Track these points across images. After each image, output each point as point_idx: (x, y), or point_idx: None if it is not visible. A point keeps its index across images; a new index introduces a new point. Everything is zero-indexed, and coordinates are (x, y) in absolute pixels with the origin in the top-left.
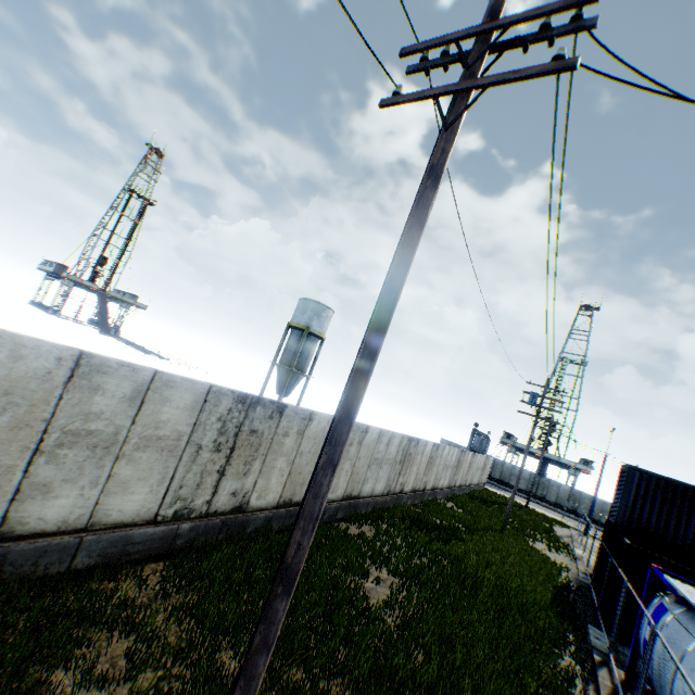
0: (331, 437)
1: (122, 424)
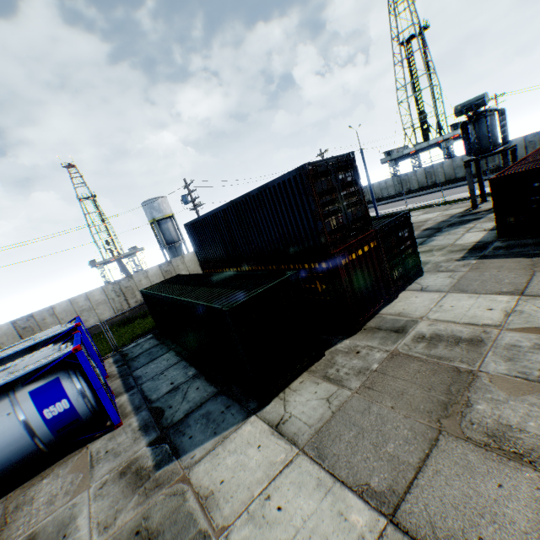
0: None
1: None
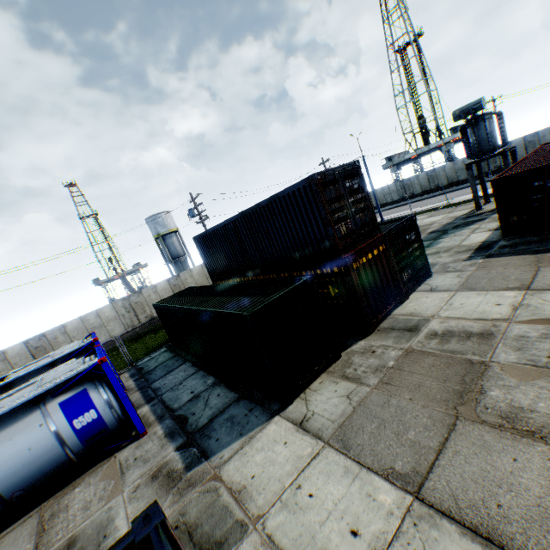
0: None
1: None
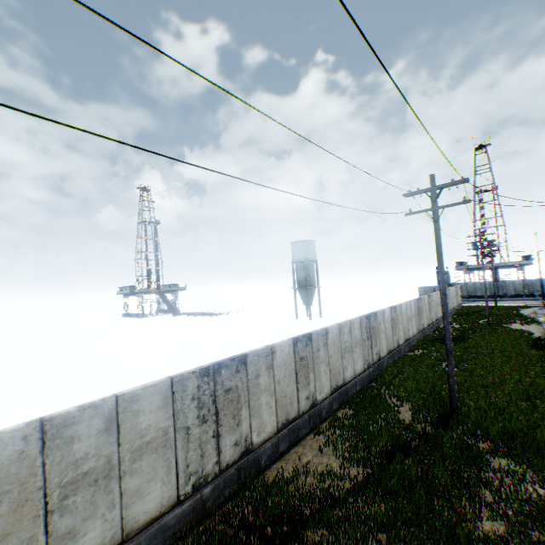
0: (444, 317)
1: (350, 341)
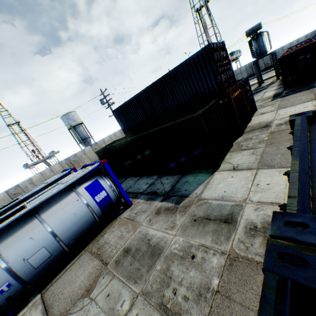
0: None
1: None
